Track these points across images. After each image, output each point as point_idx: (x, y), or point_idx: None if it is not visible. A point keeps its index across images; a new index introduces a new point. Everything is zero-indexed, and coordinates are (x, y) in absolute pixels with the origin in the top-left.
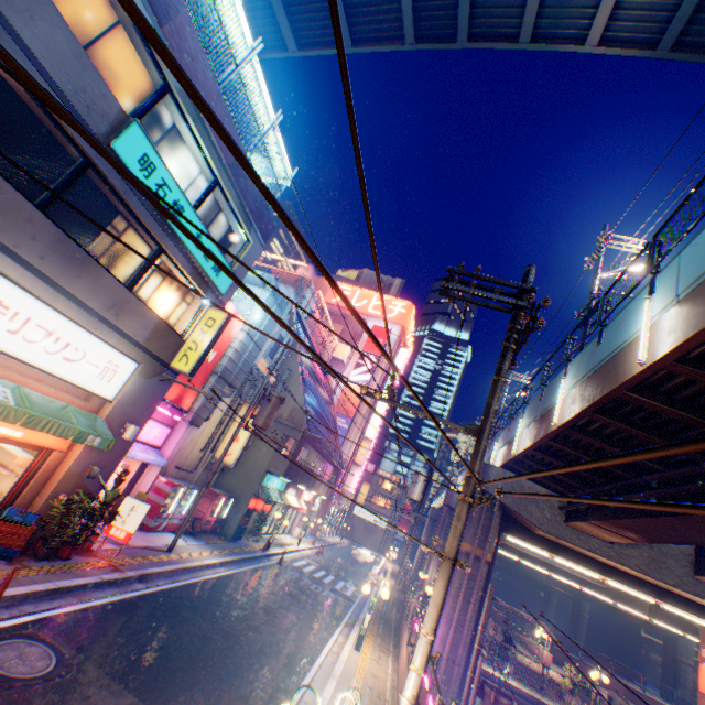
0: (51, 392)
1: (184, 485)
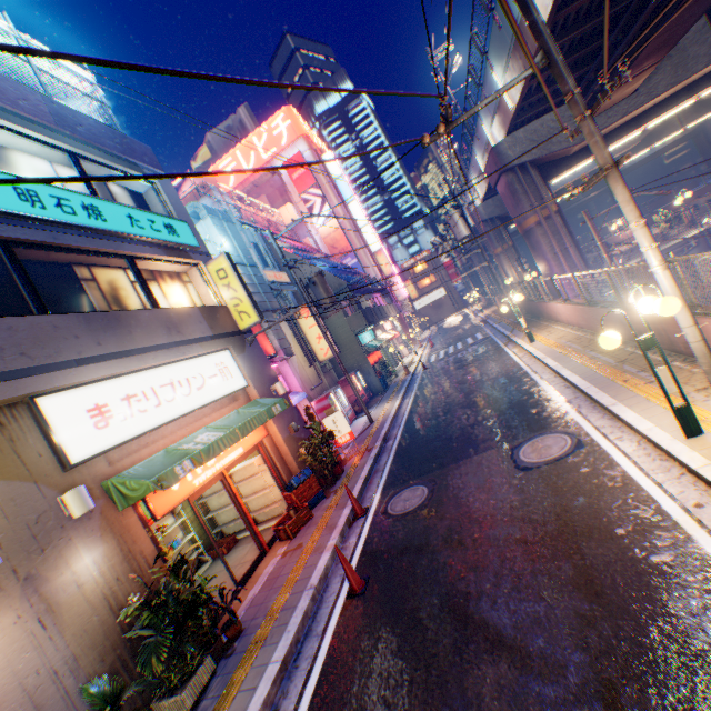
0: (219, 416)
1: (330, 392)
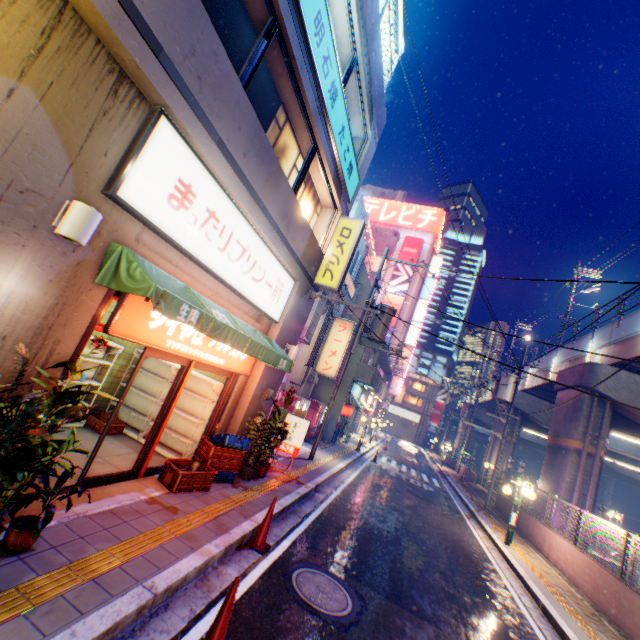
0: (239, 317)
1: (302, 398)
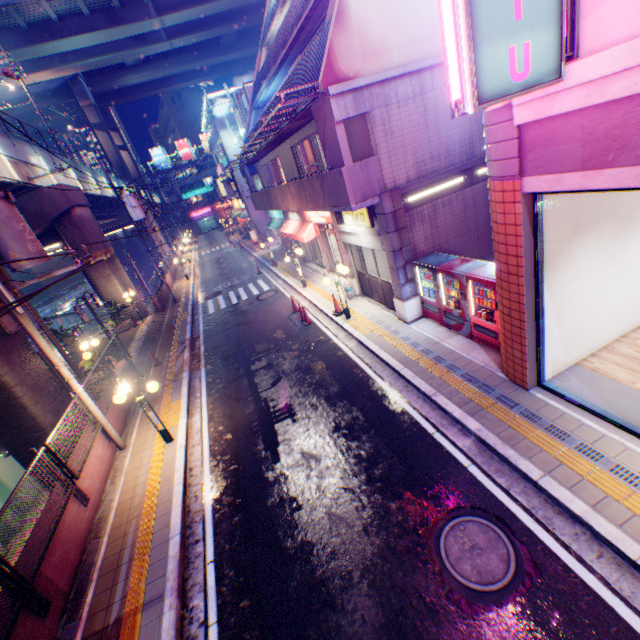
0: None
1: None
